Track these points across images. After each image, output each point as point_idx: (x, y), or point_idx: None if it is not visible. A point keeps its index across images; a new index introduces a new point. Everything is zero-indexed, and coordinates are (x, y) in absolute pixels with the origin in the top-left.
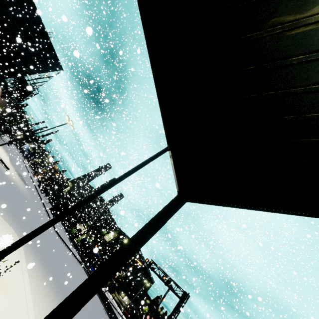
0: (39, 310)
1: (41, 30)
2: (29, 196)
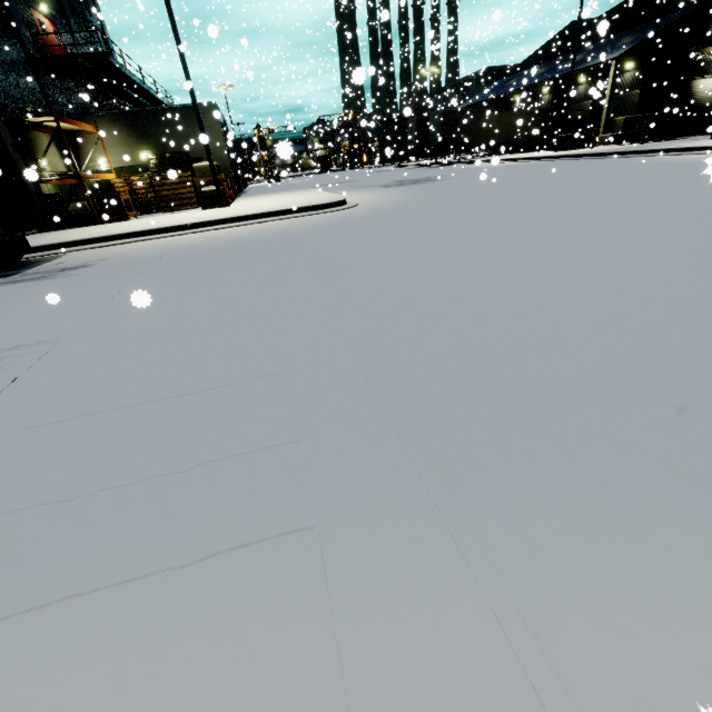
0: None
1: None
2: None
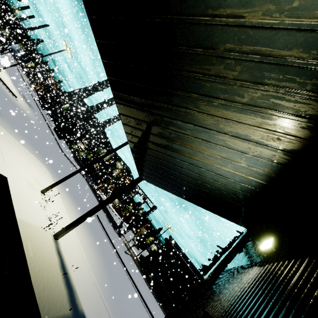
0: (66, 207)
1: None
2: (37, 120)
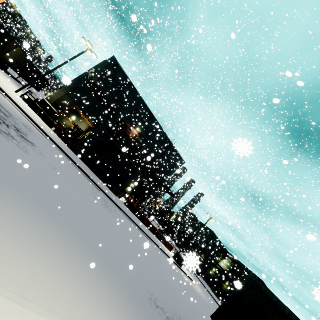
0: None
1: (167, 142)
2: (200, 287)
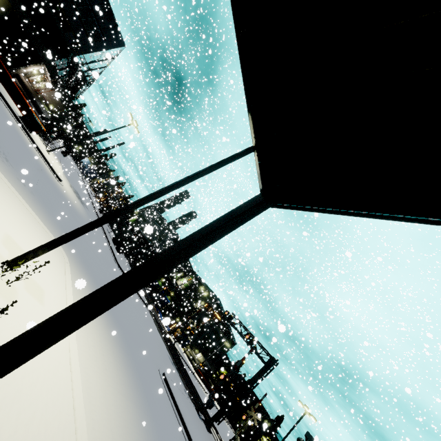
0: (86, 333)
1: None
2: (86, 217)
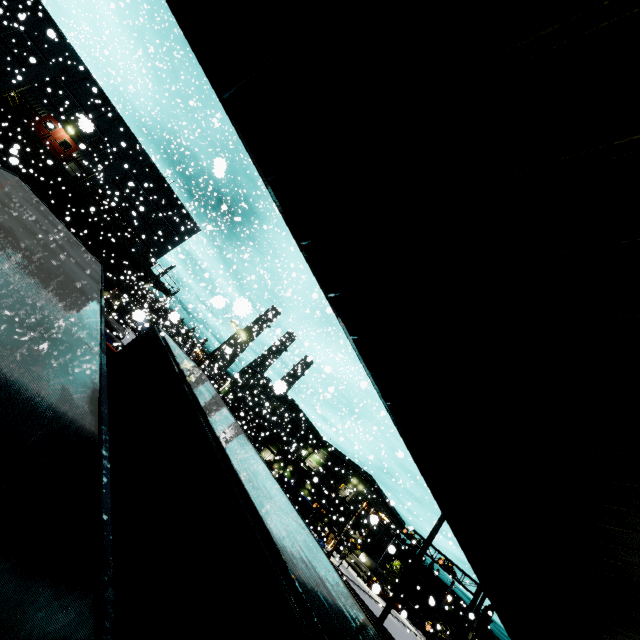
0: None
1: (155, 177)
2: None
